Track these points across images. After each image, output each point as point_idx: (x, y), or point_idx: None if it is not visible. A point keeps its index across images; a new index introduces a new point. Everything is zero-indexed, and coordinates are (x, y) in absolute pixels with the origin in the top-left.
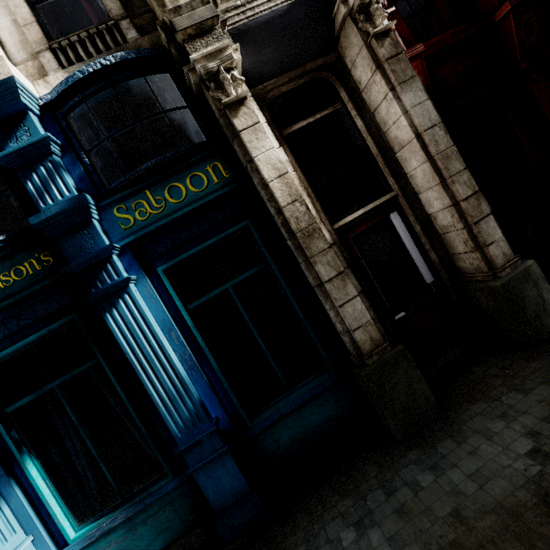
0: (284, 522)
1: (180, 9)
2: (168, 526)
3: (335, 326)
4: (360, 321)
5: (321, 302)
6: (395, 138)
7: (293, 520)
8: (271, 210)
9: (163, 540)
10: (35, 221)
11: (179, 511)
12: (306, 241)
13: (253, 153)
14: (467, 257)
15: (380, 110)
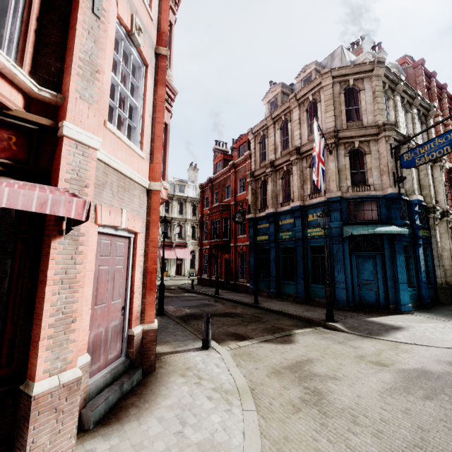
0: (434, 307)
1: (437, 205)
2: (414, 298)
3: (437, 276)
4: (443, 277)
5: (435, 269)
6: (442, 246)
7: (436, 307)
8: (434, 246)
9: (413, 300)
10: (418, 225)
11: (416, 296)
12: (440, 256)
13: (437, 235)
14: (449, 277)
15: (442, 239)
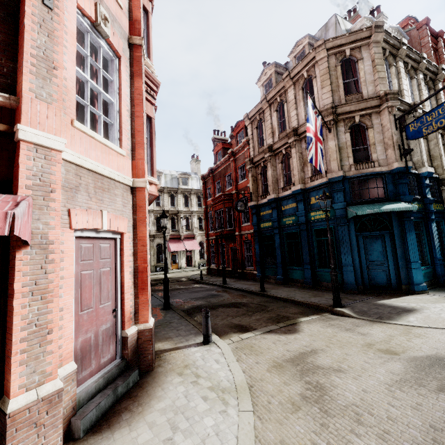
0: None
1: None
2: (429, 276)
3: None
4: None
5: None
6: None
7: None
8: None
9: (428, 279)
10: (429, 199)
11: (430, 274)
12: None
13: None
14: None
15: None
